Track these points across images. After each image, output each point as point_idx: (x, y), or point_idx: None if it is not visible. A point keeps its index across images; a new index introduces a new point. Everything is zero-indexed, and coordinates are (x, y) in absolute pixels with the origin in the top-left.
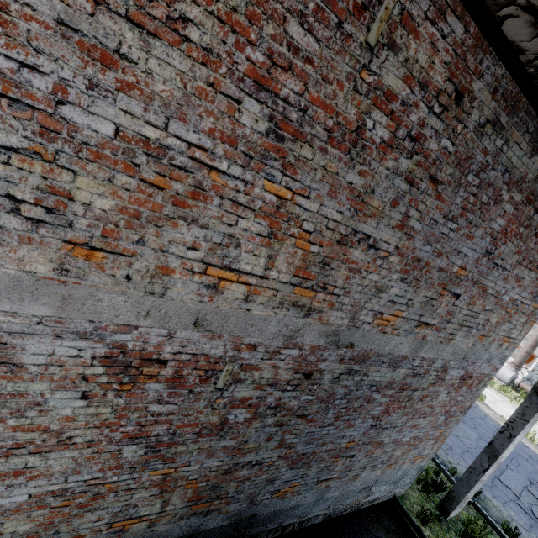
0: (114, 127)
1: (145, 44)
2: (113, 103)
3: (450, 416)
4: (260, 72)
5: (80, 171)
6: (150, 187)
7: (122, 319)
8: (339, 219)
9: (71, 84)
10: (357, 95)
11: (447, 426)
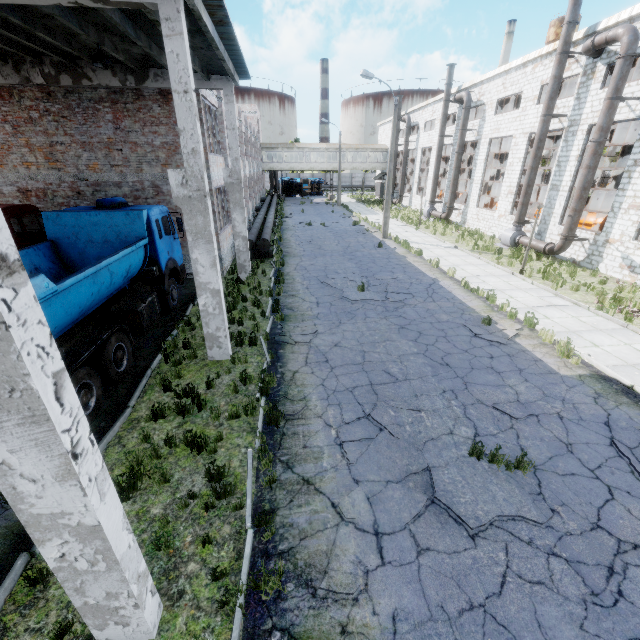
0: None
1: None
2: None
3: None
4: (4, 119)
5: None
6: (2, 149)
7: (15, 180)
8: (45, 140)
9: None
10: (24, 111)
11: None
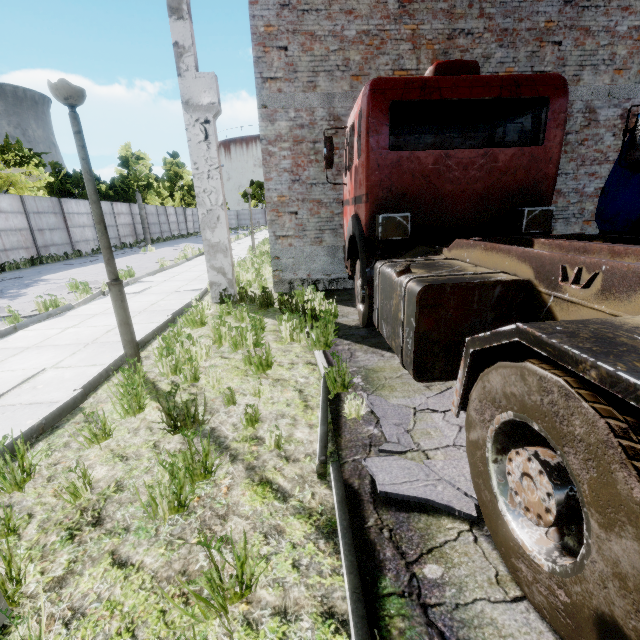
0: (355, 31)
1: (358, 3)
2: (354, 24)
3: None
4: None
5: (350, 50)
6: (368, 47)
7: None
8: (443, 28)
9: (344, 25)
10: None
11: None
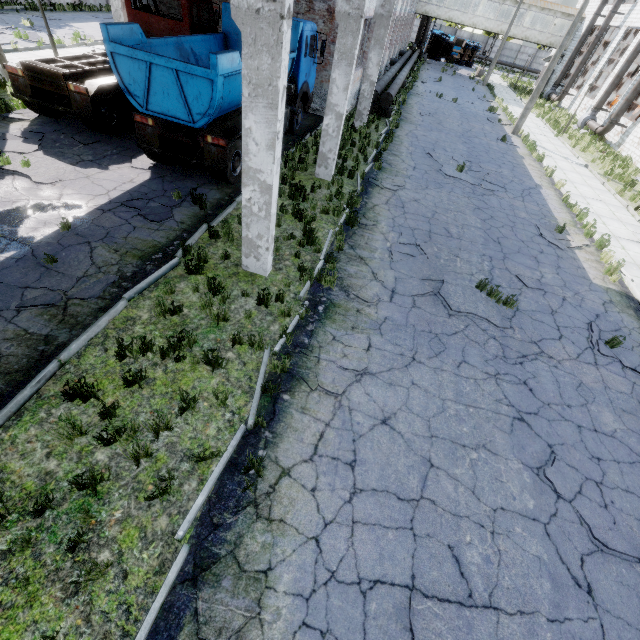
0: None
1: None
2: None
3: None
4: None
5: None
6: None
7: None
8: None
9: None
10: None
11: None
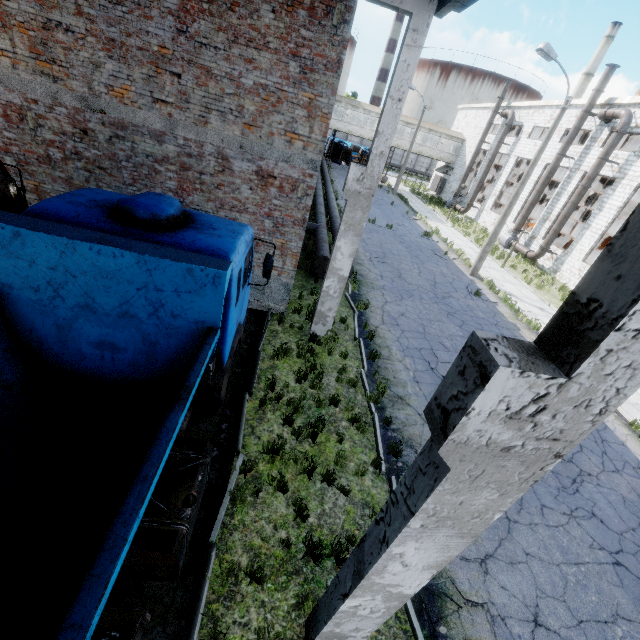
0: None
1: None
2: None
3: (281, 224)
4: None
5: None
6: None
7: None
8: (35, 13)
9: None
10: None
11: (286, 238)
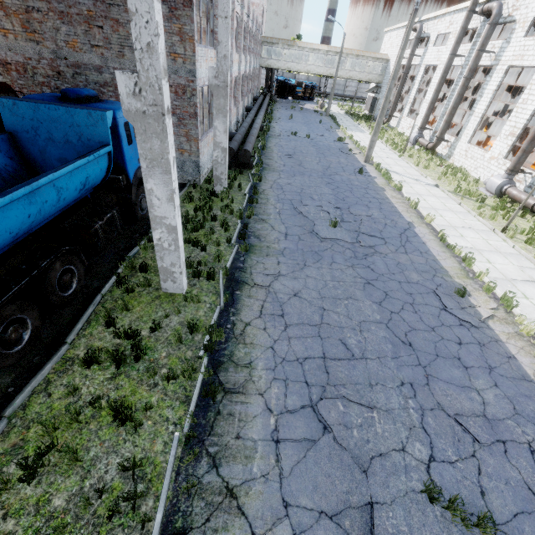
0: None
1: None
2: None
3: (182, 119)
4: None
5: None
6: None
7: None
8: (20, 4)
9: None
10: None
11: (188, 128)
